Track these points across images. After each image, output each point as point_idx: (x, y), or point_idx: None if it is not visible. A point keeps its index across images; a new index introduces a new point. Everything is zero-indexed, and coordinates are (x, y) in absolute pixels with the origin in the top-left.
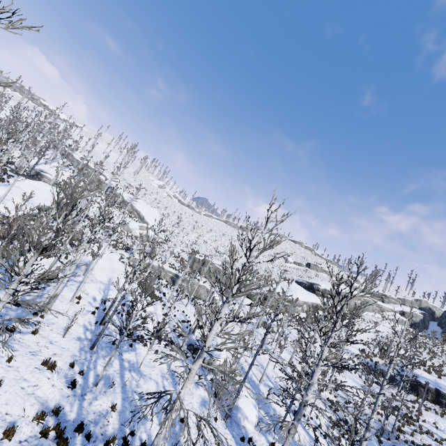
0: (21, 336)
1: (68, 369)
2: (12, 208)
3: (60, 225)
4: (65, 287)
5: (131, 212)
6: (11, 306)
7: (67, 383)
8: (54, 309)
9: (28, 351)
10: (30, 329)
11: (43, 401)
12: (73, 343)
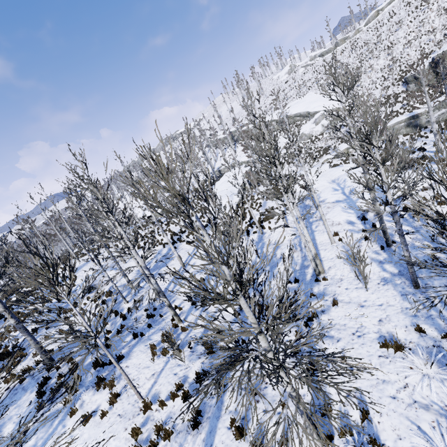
0: (327, 317)
1: (420, 338)
2: (227, 209)
3: (261, 188)
4: (313, 234)
5: (293, 123)
6: (293, 286)
7: (444, 363)
8: (327, 262)
9: (350, 334)
10: (327, 301)
11: (441, 411)
12: (385, 292)
